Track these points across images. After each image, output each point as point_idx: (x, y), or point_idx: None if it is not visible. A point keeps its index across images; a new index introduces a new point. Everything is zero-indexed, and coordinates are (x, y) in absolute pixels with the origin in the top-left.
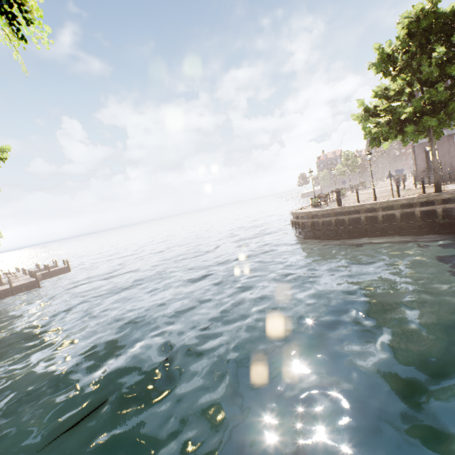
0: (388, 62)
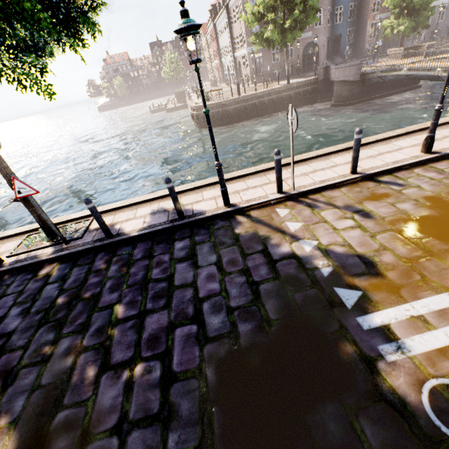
0: None
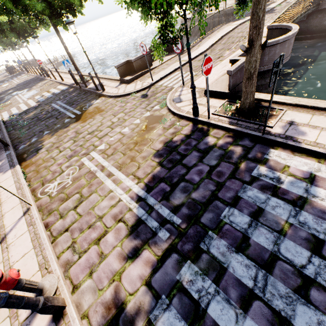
0: None
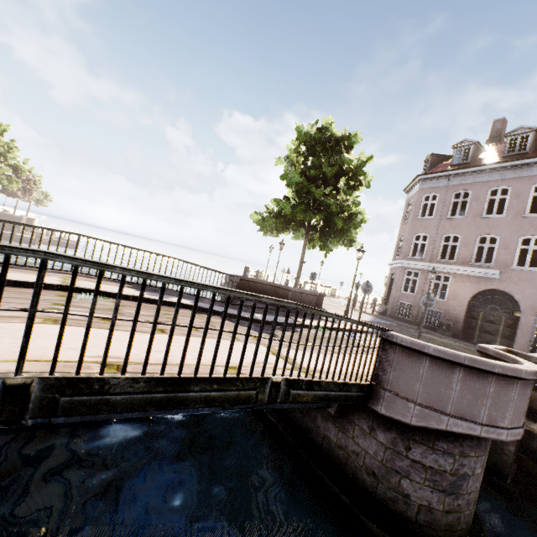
0: (290, 163)
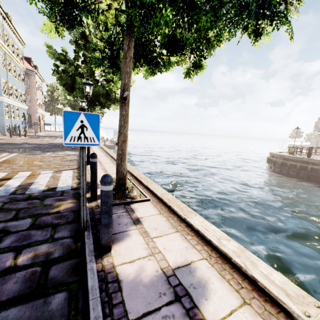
0: None
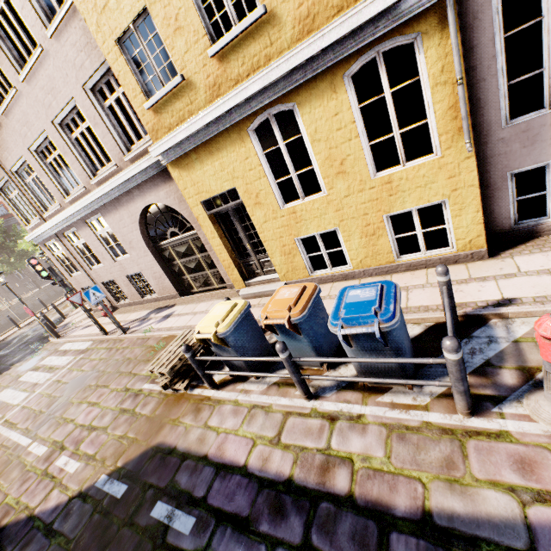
0: None
